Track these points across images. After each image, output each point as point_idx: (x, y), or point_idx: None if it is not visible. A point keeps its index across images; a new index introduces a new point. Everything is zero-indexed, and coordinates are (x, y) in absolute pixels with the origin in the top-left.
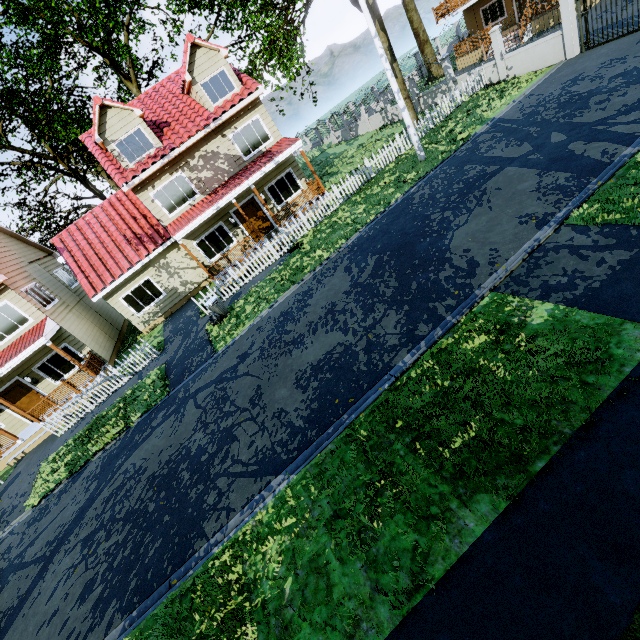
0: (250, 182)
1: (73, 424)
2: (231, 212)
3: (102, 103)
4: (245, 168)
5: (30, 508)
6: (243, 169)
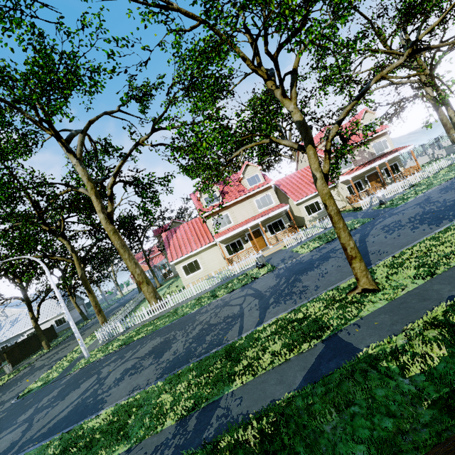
0: (386, 159)
1: (294, 244)
2: (365, 176)
3: (328, 127)
4: (377, 157)
5: (307, 252)
6: (376, 158)
